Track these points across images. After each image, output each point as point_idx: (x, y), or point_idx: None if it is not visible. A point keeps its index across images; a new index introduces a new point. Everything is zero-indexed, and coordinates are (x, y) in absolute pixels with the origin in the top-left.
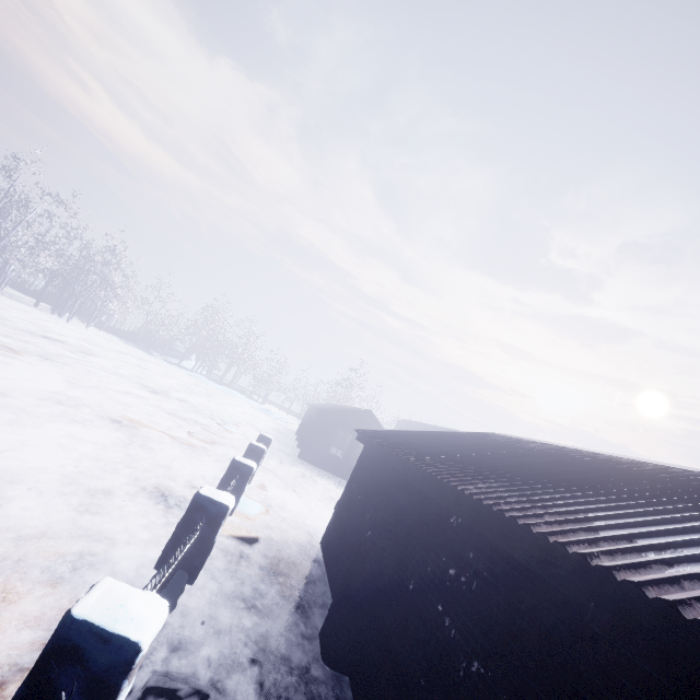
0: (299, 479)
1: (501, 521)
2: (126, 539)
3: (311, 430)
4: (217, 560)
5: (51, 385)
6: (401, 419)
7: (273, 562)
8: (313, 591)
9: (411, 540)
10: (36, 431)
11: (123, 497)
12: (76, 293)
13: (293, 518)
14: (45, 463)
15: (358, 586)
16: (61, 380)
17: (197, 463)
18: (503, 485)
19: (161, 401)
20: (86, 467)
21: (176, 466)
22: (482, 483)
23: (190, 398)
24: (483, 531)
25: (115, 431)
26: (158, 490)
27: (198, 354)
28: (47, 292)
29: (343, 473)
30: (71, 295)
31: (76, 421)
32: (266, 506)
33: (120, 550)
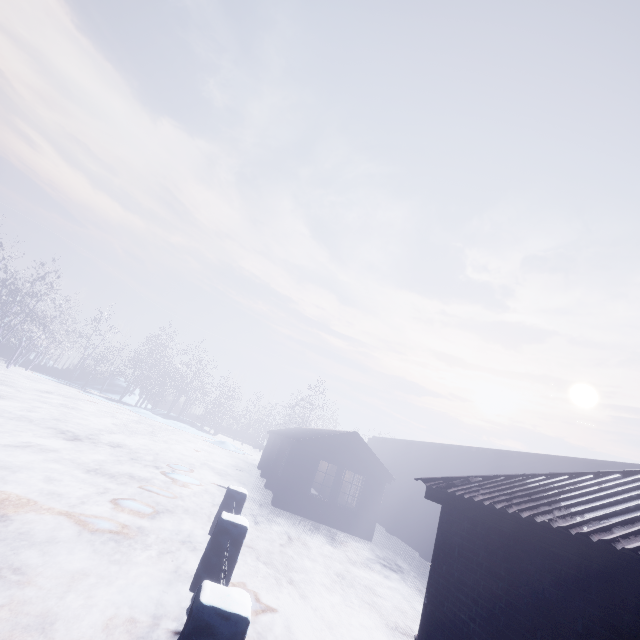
0: (286, 549)
1: None
2: None
3: (285, 466)
4: None
5: None
6: (373, 437)
7: None
8: None
9: None
10: None
11: None
12: None
13: None
14: None
15: None
16: None
17: (121, 575)
18: None
19: (81, 452)
20: None
21: (69, 607)
22: None
23: (128, 440)
24: None
25: None
26: None
27: (142, 387)
28: None
29: (331, 518)
30: None
31: None
32: None
33: None
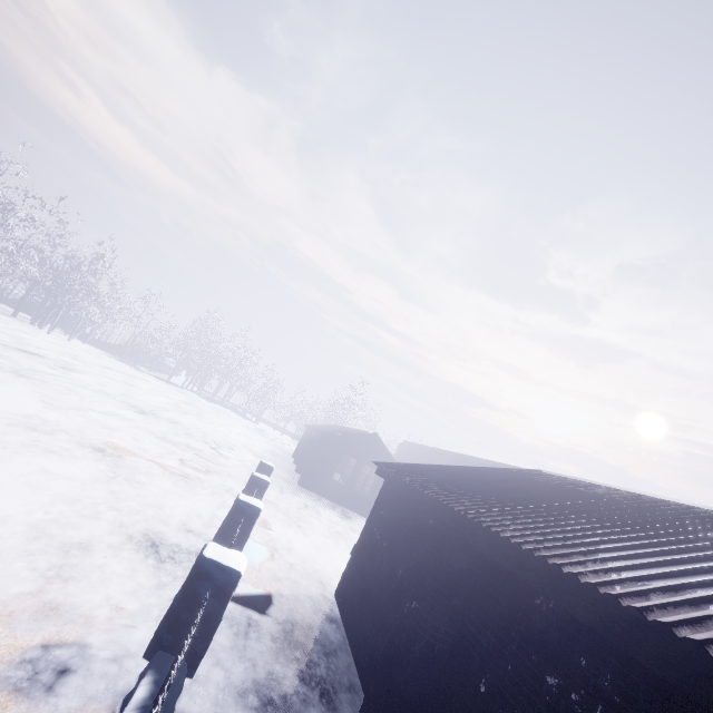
0: (302, 511)
1: (657, 635)
2: (107, 615)
3: (312, 454)
4: (220, 633)
5: (24, 407)
6: (404, 441)
7: (286, 628)
8: (335, 665)
9: (473, 618)
10: (0, 466)
11: (104, 551)
12: (58, 303)
13: (302, 563)
14: (8, 509)
15: (405, 678)
16: (37, 400)
17: (191, 498)
18: (624, 565)
19: (149, 423)
20: (60, 512)
21: (168, 503)
22: (592, 562)
23: (181, 418)
24: (623, 643)
25: (97, 462)
26: (147, 538)
27: (189, 370)
28: (27, 301)
29: (347, 501)
30: (53, 305)
31: (50, 451)
32: (271, 550)
33: (100, 633)
